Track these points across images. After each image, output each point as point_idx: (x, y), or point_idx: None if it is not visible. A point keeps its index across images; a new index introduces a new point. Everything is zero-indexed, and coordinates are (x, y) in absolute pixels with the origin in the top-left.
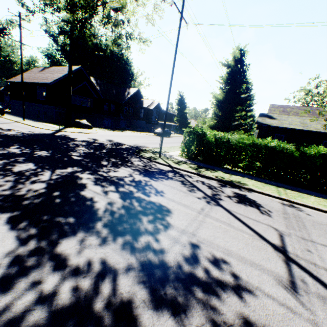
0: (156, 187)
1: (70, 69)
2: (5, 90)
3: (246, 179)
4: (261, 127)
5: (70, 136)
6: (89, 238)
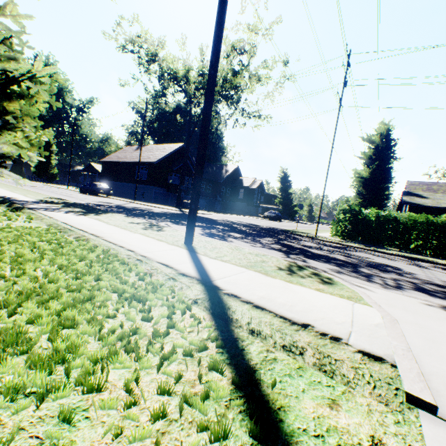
0: (358, 255)
1: (187, 148)
2: (85, 170)
3: (429, 258)
4: (410, 208)
5: (202, 216)
6: (371, 270)
